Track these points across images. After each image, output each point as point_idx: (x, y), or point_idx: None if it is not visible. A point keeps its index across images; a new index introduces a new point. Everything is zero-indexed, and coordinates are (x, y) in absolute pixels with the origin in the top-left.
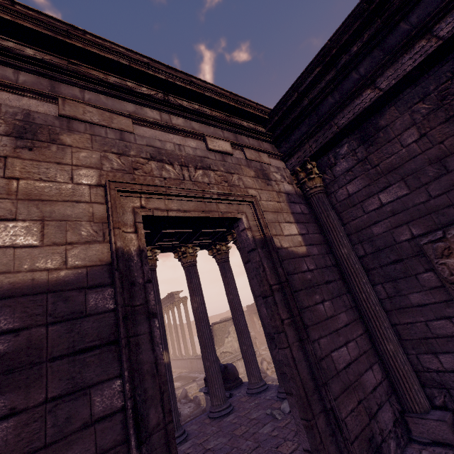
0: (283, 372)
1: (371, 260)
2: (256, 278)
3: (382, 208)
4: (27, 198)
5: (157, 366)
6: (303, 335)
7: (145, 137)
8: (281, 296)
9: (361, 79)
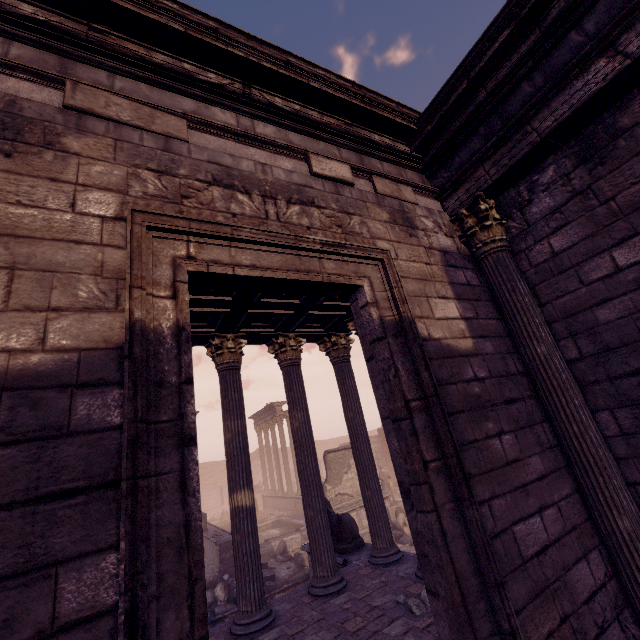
0: (423, 553)
1: (591, 367)
2: (383, 387)
3: (618, 276)
4: None
5: (188, 532)
6: (462, 491)
7: (206, 150)
8: (425, 421)
9: (587, 43)
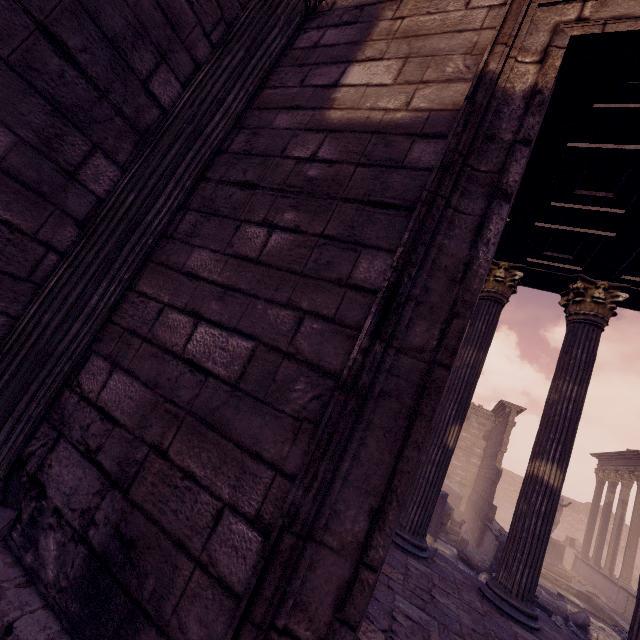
0: None
1: None
2: None
3: None
4: (402, 37)
5: (466, 270)
6: None
7: None
8: None
9: None
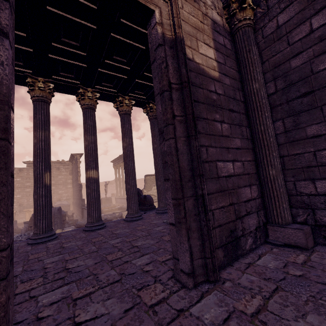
0: (165, 161)
1: (279, 97)
2: (158, 76)
3: (310, 35)
4: None
5: None
6: (191, 132)
7: None
8: (179, 96)
9: None
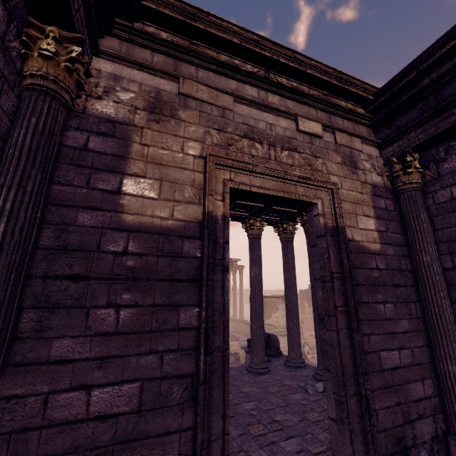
0: (325, 350)
1: None
2: (319, 262)
3: None
4: (153, 162)
5: (224, 307)
6: (354, 325)
7: (242, 115)
8: (340, 285)
9: None
